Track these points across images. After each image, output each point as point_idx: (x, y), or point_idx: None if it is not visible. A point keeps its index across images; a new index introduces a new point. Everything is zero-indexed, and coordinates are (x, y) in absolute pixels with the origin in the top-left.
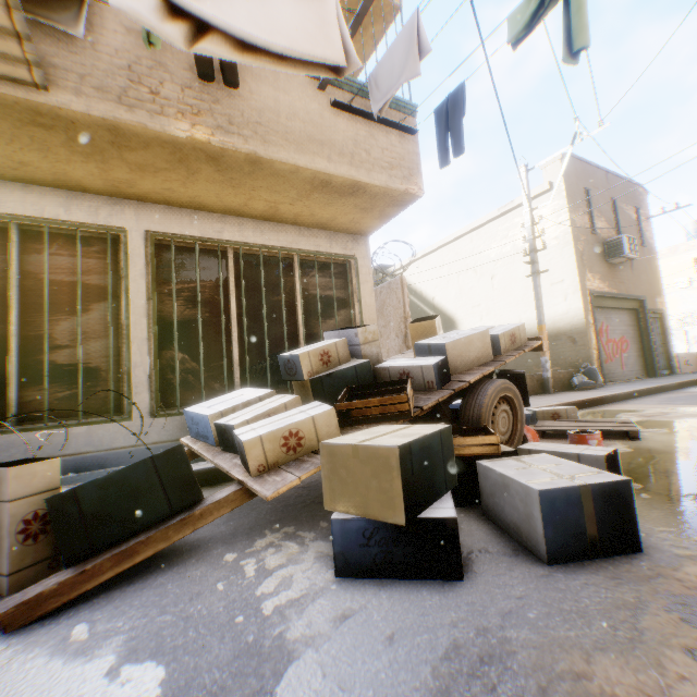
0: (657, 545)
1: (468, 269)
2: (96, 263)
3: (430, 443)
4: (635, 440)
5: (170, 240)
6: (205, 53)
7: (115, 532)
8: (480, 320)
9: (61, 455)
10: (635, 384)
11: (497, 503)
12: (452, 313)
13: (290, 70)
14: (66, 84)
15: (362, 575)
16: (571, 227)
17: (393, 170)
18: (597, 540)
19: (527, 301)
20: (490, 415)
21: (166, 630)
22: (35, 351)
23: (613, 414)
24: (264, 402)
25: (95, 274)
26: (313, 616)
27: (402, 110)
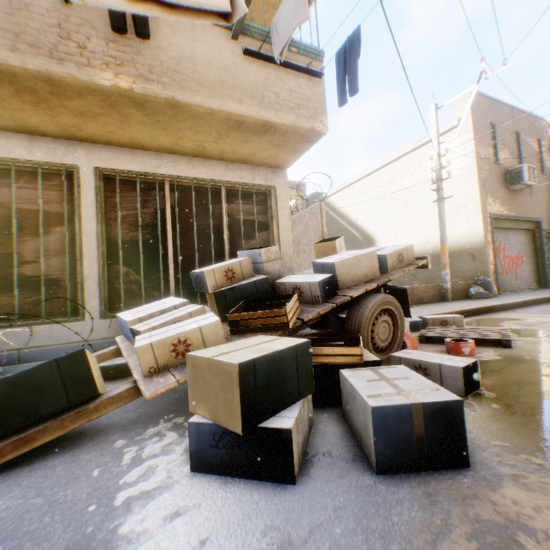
0: (487, 460)
1: (386, 196)
2: (56, 194)
3: (282, 358)
4: (507, 348)
5: (116, 174)
6: (98, 5)
7: (19, 421)
8: (395, 239)
9: (29, 347)
10: (525, 295)
11: (350, 409)
12: (372, 232)
13: (180, 18)
14: (4, 42)
15: (211, 472)
16: (475, 158)
17: (300, 110)
18: (426, 454)
19: (435, 222)
20: (370, 325)
21: (30, 513)
22: (8, 265)
23: (497, 322)
24: (175, 311)
25: (55, 204)
26: (151, 511)
27: (310, 56)
